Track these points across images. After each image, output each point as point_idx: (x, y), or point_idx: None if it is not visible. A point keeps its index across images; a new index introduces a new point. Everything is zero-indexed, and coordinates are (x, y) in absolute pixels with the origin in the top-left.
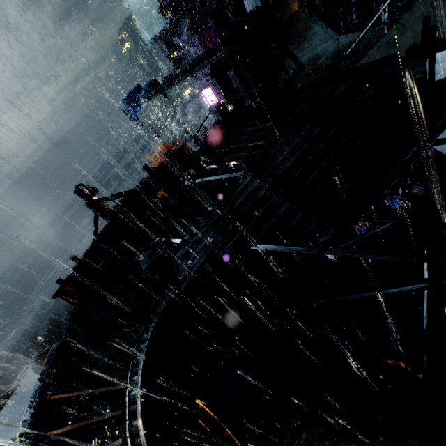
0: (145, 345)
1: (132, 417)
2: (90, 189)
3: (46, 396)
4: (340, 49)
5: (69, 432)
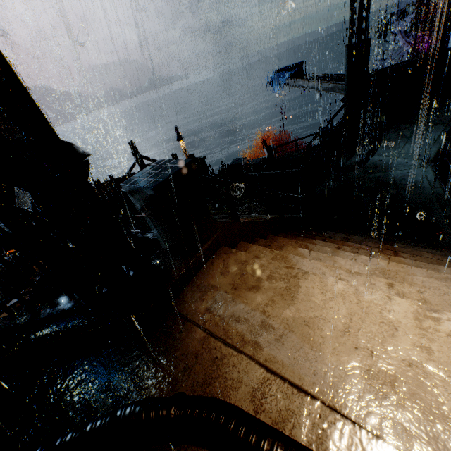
0: None
1: None
2: (178, 135)
3: None
4: (396, 180)
5: None
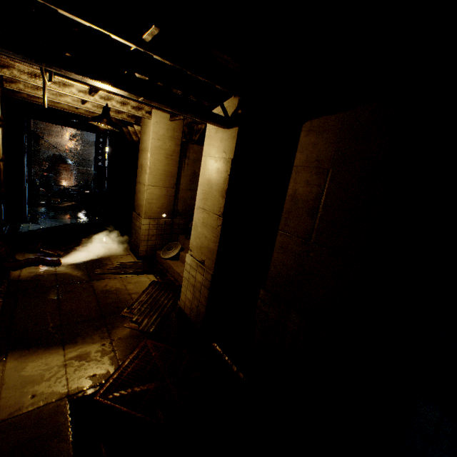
0: None
1: None
2: None
3: None
4: None
5: None
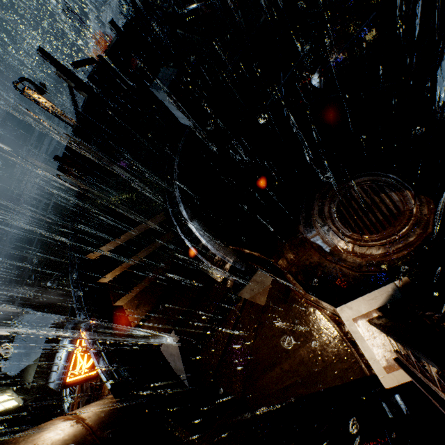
0: (176, 176)
1: (182, 225)
2: (36, 85)
3: (86, 255)
4: None
5: (118, 276)
